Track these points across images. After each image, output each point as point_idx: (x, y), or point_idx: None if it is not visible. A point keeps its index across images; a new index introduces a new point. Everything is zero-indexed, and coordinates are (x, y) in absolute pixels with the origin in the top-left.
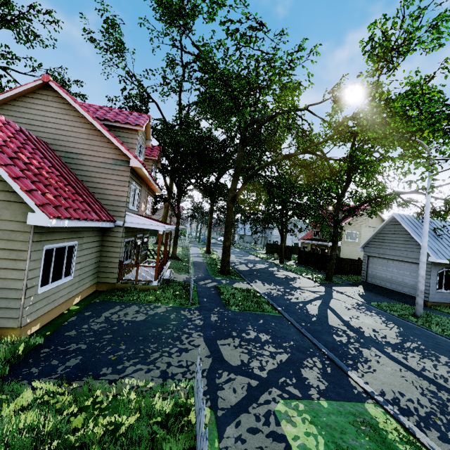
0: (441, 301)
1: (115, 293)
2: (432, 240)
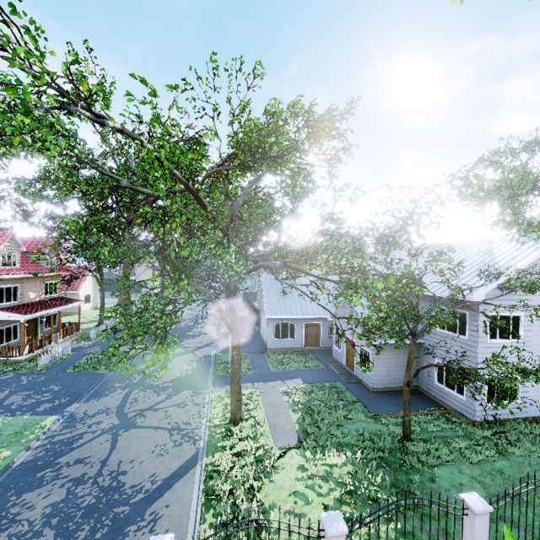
0: (279, 347)
1: None
2: (278, 298)
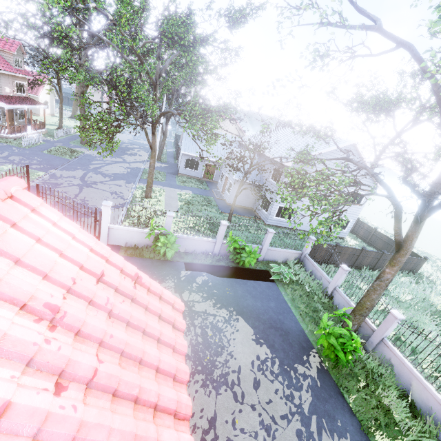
0: (186, 174)
1: None
2: (193, 141)
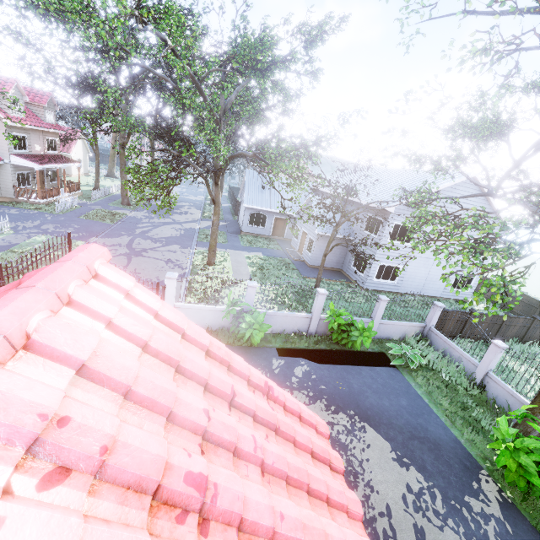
0: (251, 232)
1: (12, 203)
2: (257, 192)
